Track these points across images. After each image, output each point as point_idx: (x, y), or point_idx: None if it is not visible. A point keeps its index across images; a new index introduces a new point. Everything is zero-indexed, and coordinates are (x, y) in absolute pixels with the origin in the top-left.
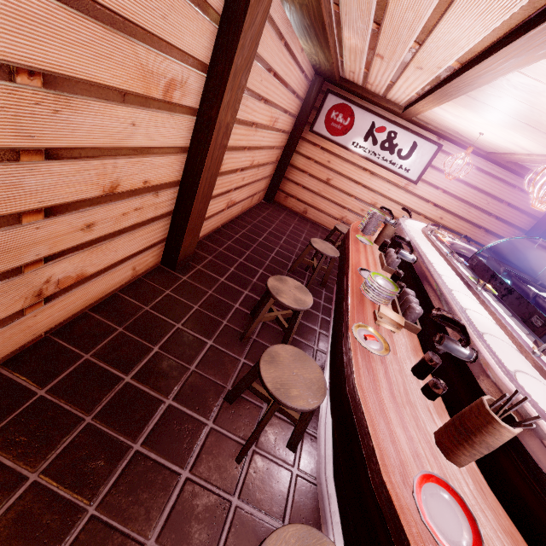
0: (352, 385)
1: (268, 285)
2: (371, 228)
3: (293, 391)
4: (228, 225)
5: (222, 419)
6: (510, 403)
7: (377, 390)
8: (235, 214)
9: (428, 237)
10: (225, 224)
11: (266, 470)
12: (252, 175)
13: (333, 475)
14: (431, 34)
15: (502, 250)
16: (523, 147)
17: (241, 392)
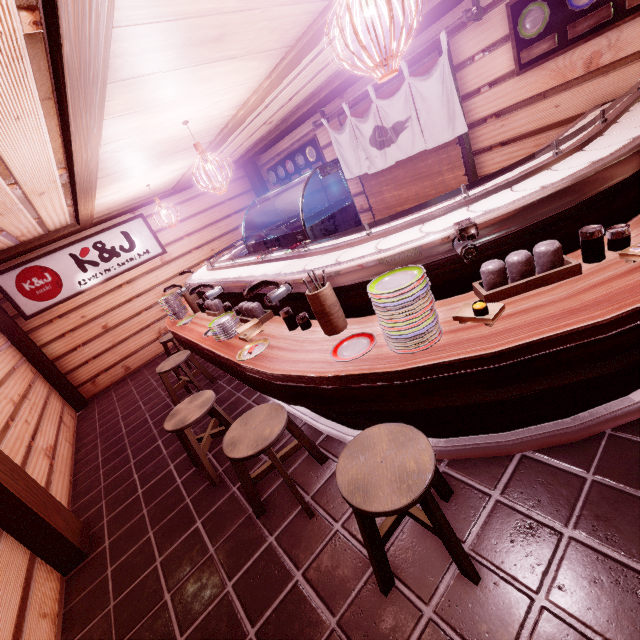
0: (272, 376)
1: (169, 430)
2: (179, 309)
3: (265, 433)
4: (78, 468)
5: (273, 525)
6: (314, 280)
7: (284, 360)
8: (70, 453)
9: (214, 269)
10: (74, 471)
11: (330, 489)
12: (30, 410)
13: (352, 428)
14: (13, 173)
15: (265, 224)
16: (180, 168)
17: (257, 493)
